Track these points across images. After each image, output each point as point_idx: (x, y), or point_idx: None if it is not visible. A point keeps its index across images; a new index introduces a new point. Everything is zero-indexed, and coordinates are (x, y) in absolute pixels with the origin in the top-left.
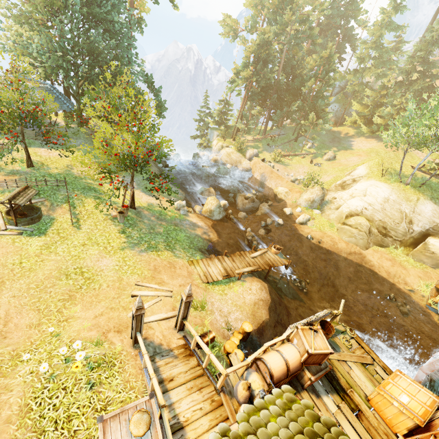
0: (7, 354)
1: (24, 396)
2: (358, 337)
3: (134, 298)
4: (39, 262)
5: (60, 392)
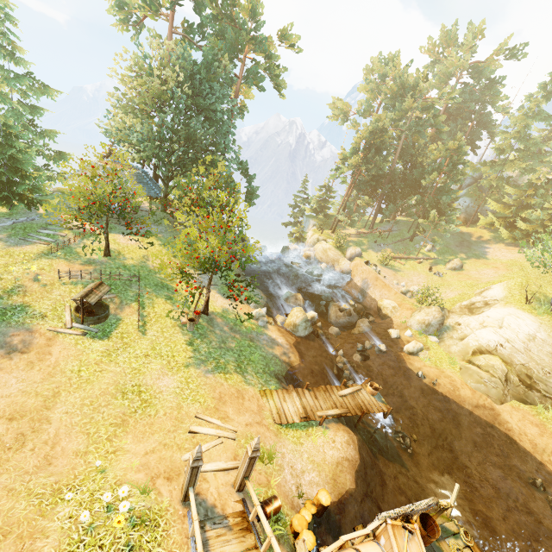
0: (49, 487)
1: (59, 546)
2: (476, 547)
3: (192, 435)
4: (98, 372)
5: (96, 550)
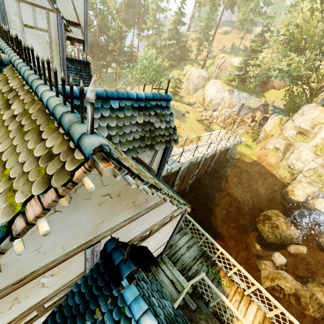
0: None
1: None
2: None
3: None
4: None
5: None
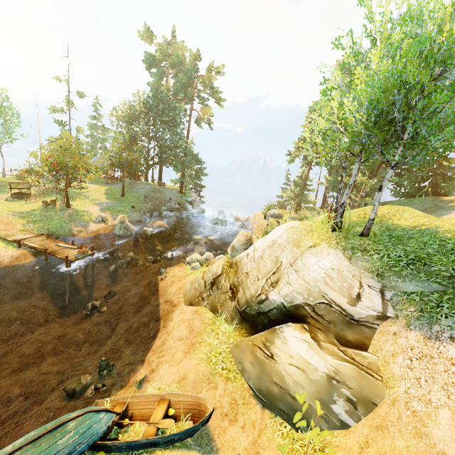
0: None
1: None
2: None
3: None
4: None
5: None
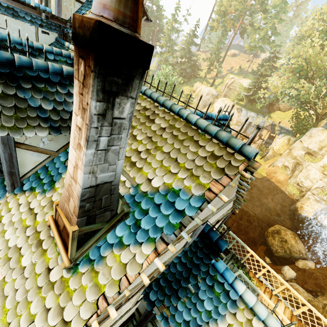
0: None
1: None
2: None
3: None
4: None
5: None
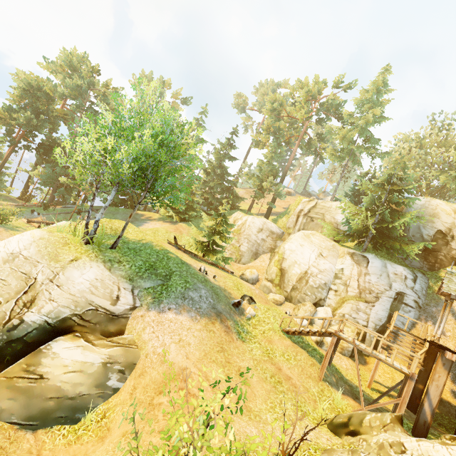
0: None
1: None
2: None
3: None
4: None
5: None
